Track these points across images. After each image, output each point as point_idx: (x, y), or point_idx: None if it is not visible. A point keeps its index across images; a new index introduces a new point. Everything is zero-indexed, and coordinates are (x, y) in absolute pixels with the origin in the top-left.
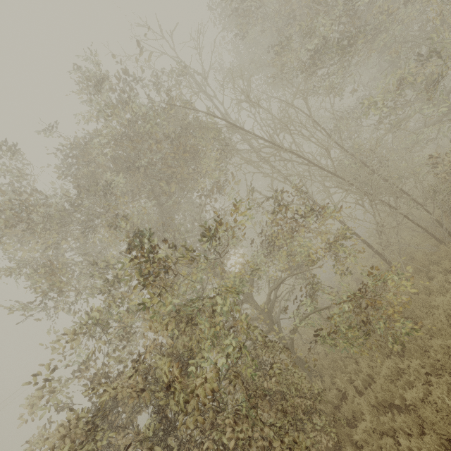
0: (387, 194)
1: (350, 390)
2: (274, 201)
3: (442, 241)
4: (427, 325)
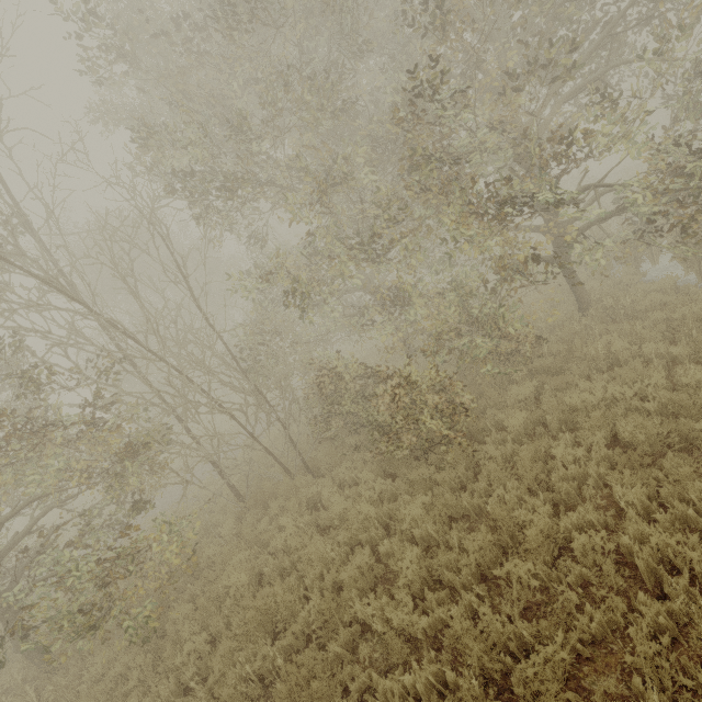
0: (207, 411)
1: (68, 700)
2: (22, 384)
3: (290, 471)
4: (209, 594)
